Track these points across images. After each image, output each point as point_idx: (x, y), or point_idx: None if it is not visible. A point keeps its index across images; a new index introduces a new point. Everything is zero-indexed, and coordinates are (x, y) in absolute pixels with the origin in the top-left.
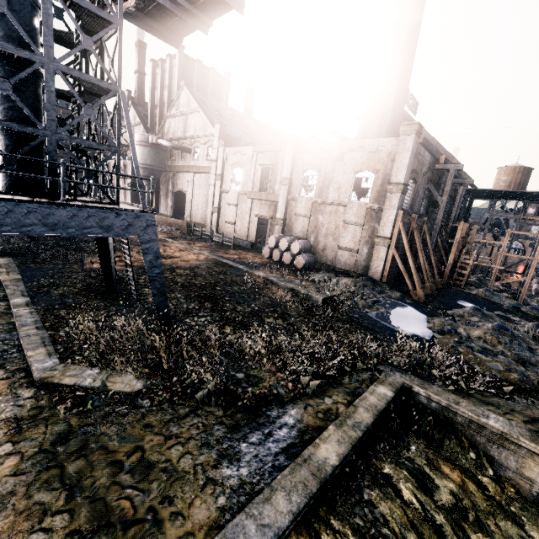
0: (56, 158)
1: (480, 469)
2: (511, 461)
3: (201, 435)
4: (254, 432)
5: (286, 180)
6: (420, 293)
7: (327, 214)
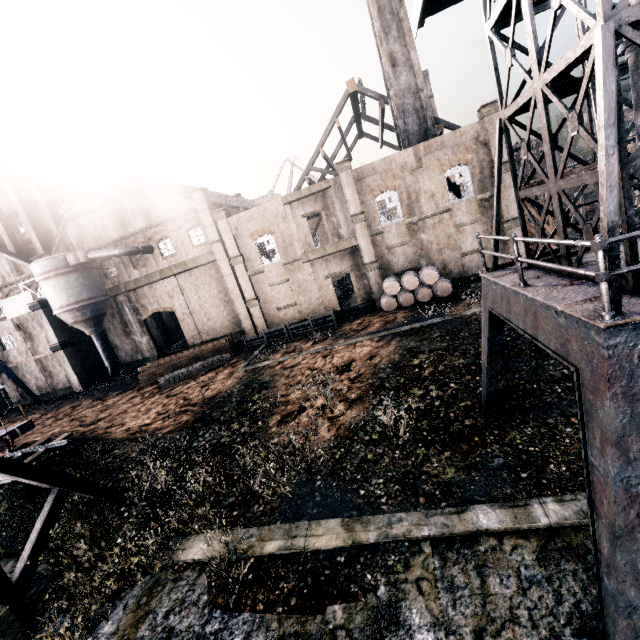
0: None
1: None
2: None
3: None
4: None
5: (361, 216)
6: None
7: (430, 229)
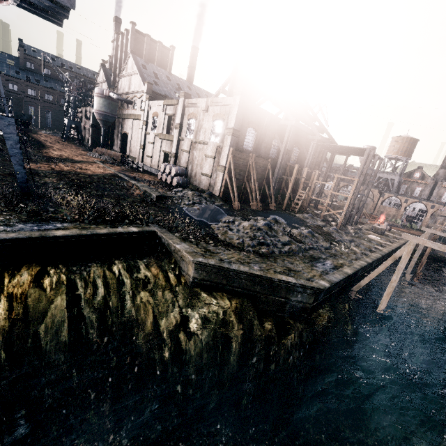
0: None
1: (172, 272)
2: (185, 267)
3: (4, 220)
4: (33, 224)
5: (178, 125)
6: (237, 204)
7: (198, 150)
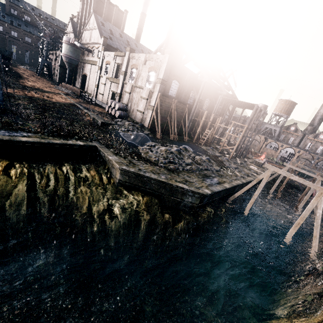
0: None
1: (105, 175)
2: (114, 172)
3: None
4: (5, 131)
5: (123, 72)
6: (159, 134)
7: (136, 92)
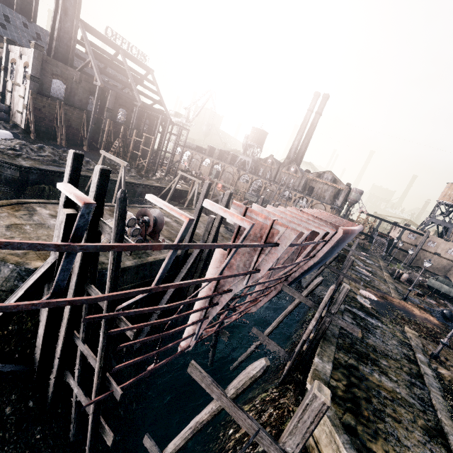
0: None
1: None
2: None
3: None
4: None
5: (3, 67)
6: (33, 134)
7: (17, 91)
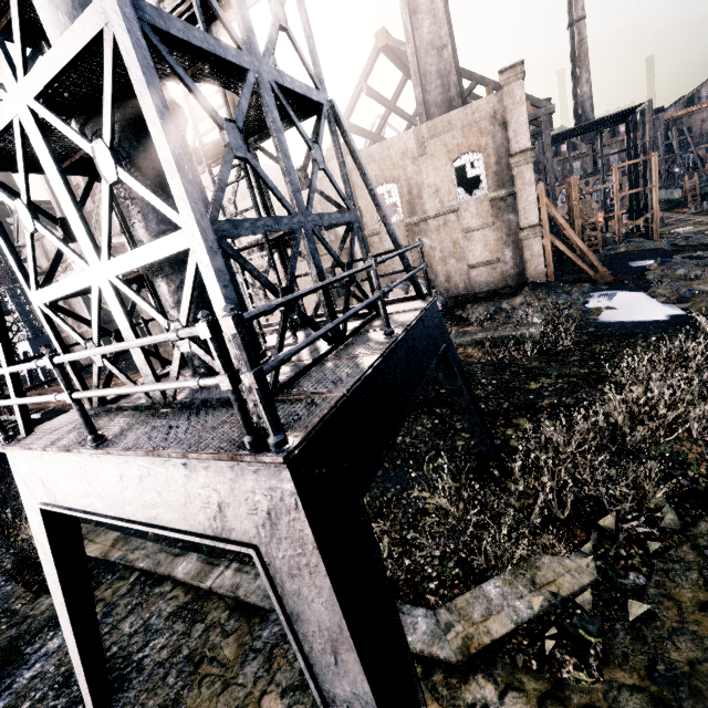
0: (321, 265)
1: None
2: None
3: None
4: None
5: None
6: (606, 272)
7: (433, 232)
